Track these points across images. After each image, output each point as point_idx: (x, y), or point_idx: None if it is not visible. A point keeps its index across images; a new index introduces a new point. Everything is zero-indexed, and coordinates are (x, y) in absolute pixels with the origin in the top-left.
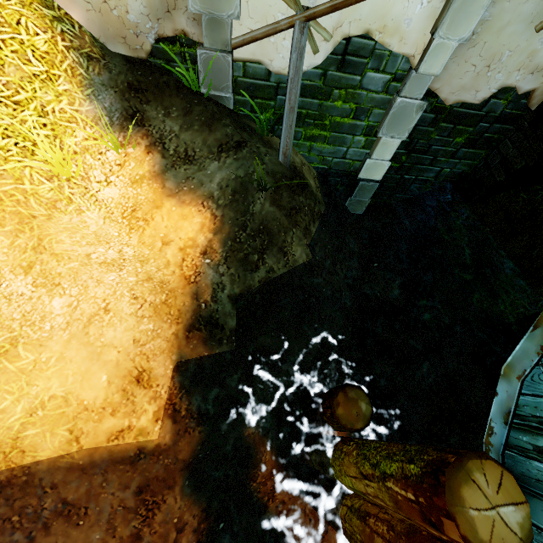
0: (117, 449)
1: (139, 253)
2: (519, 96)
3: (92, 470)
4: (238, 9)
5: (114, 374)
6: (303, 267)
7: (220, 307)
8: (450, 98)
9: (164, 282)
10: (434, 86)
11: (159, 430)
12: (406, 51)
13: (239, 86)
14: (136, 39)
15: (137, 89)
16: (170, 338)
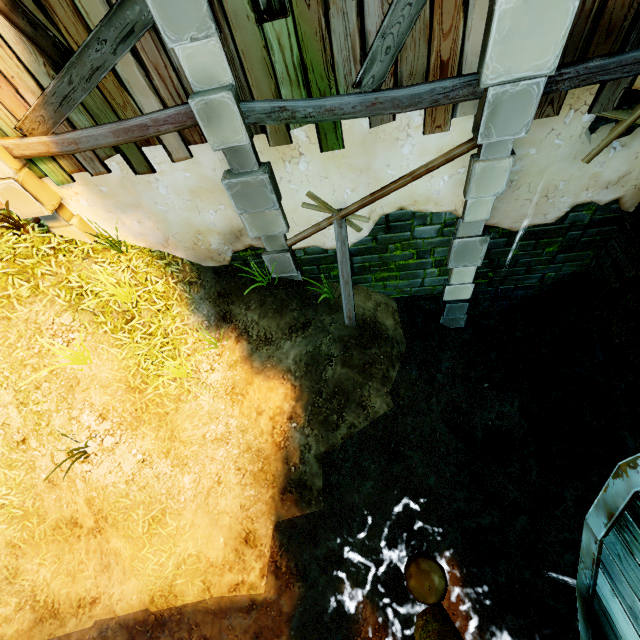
0: (236, 599)
1: (241, 423)
2: (605, 203)
3: (221, 615)
4: (286, 228)
5: (228, 536)
6: (385, 417)
7: (307, 468)
8: (515, 226)
9: (260, 450)
10: (491, 222)
11: (265, 585)
12: (446, 209)
13: (304, 261)
14: (219, 256)
15: (224, 295)
16: (269, 500)
